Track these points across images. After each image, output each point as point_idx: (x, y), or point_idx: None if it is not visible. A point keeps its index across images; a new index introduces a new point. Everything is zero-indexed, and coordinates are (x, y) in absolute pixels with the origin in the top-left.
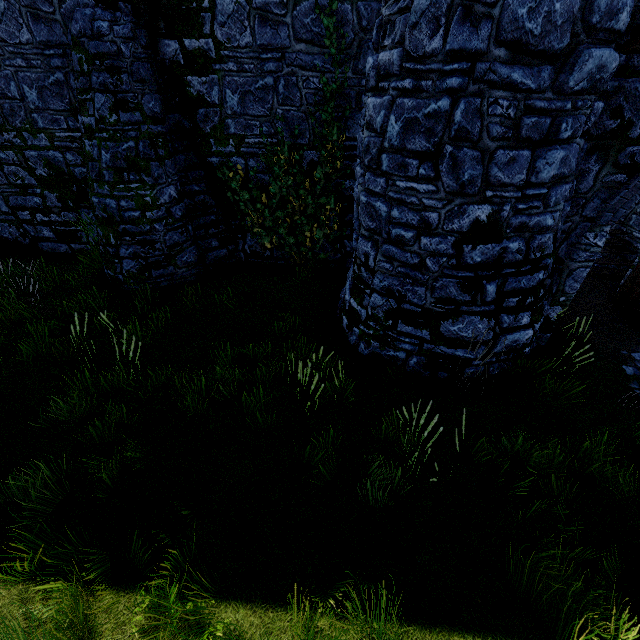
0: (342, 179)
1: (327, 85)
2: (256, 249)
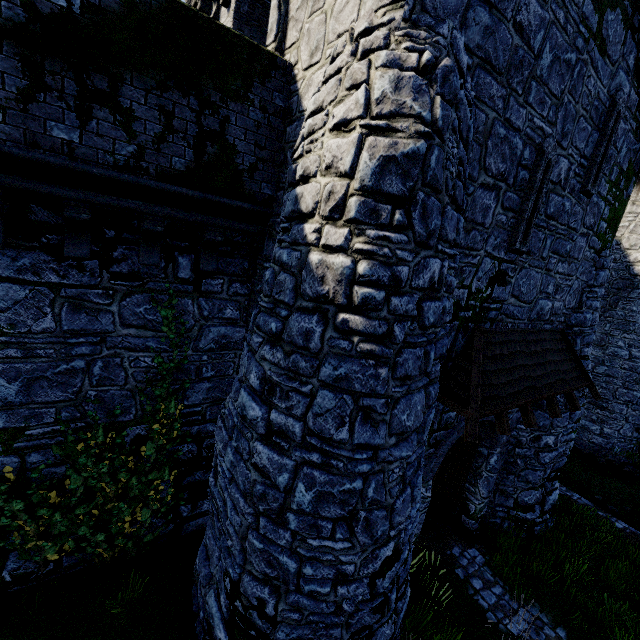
0: (178, 445)
1: (163, 363)
2: (26, 569)
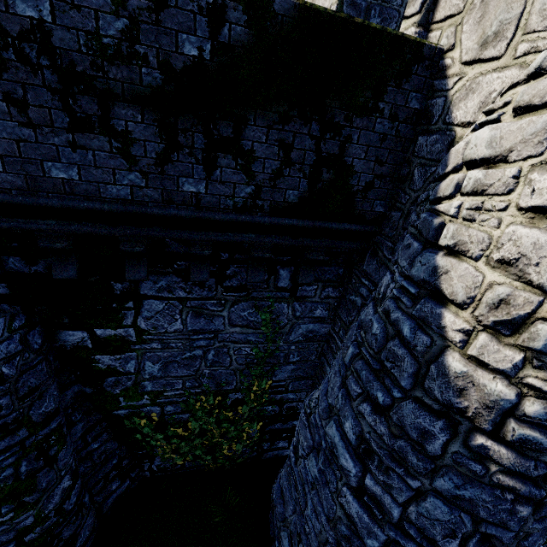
0: (265, 406)
1: (259, 352)
2: (165, 466)
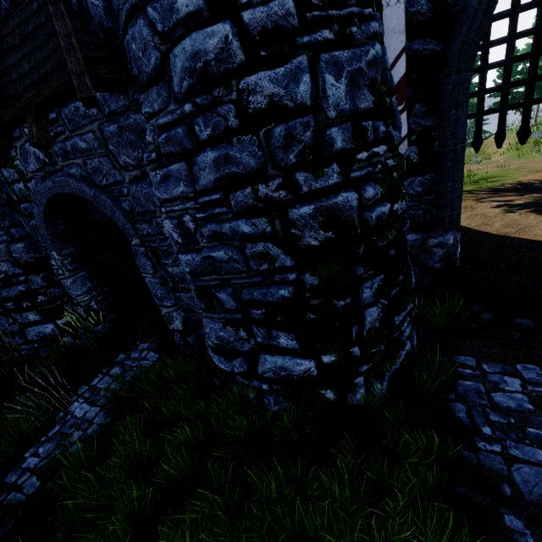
0: None
1: None
2: None
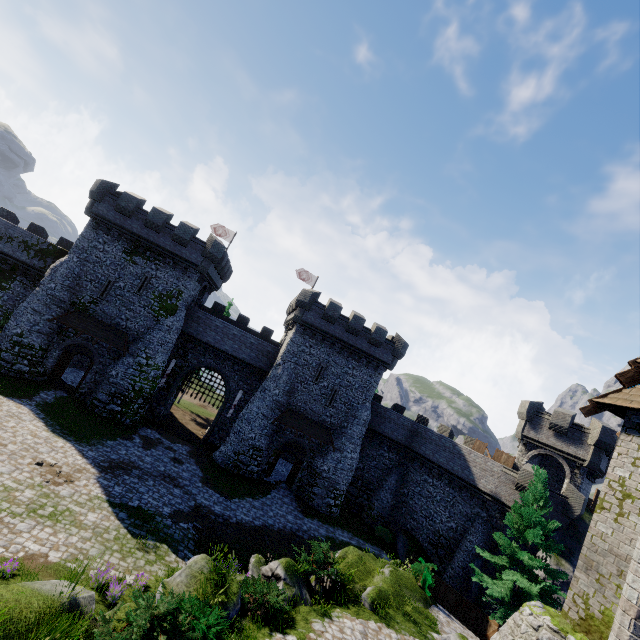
0: None
1: None
2: None
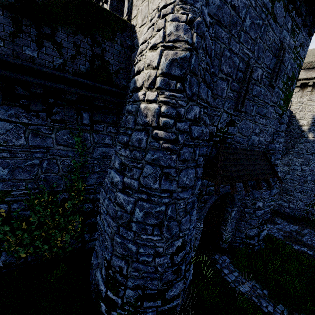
0: (83, 204)
1: (76, 163)
2: (10, 261)
